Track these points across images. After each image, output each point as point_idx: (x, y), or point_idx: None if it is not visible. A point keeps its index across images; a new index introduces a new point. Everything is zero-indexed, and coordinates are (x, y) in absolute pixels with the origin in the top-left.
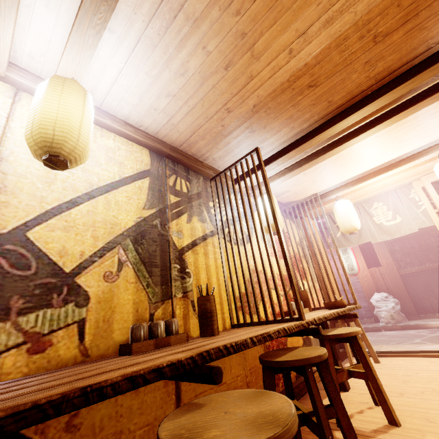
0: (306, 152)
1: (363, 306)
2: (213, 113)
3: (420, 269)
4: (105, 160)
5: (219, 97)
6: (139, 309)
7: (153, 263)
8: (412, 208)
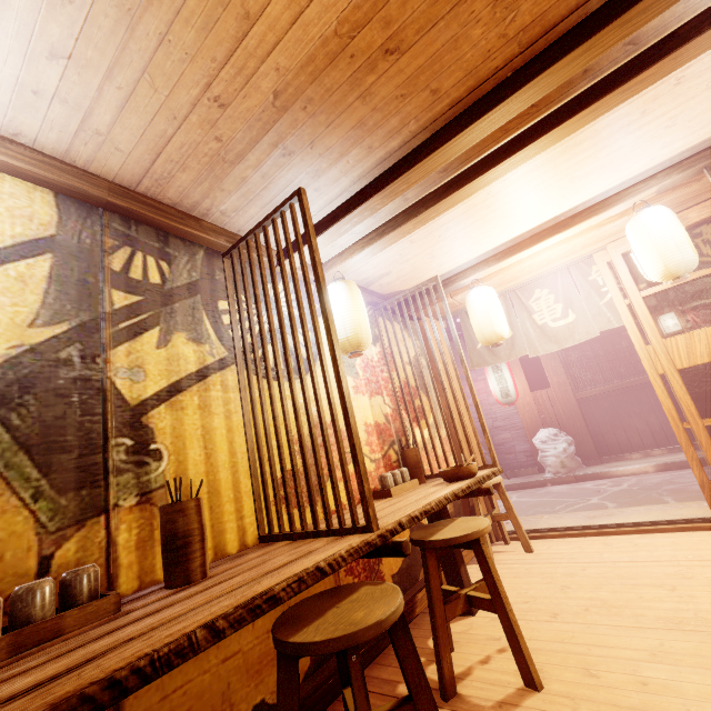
0: (408, 200)
1: (523, 449)
2: (186, 108)
3: (605, 389)
4: None
5: (186, 68)
6: (7, 552)
7: (57, 445)
8: (593, 297)
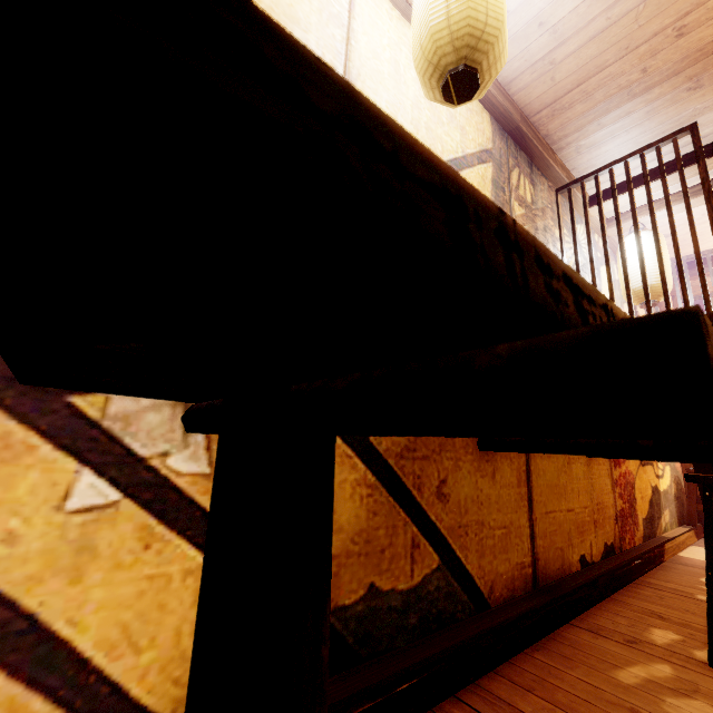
0: None
1: None
2: (645, 38)
3: None
4: (446, 118)
5: None
6: None
7: None
8: None
